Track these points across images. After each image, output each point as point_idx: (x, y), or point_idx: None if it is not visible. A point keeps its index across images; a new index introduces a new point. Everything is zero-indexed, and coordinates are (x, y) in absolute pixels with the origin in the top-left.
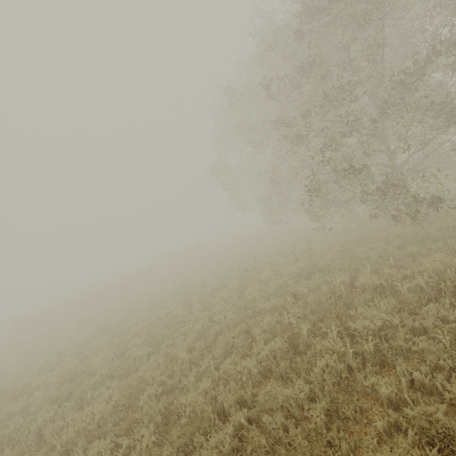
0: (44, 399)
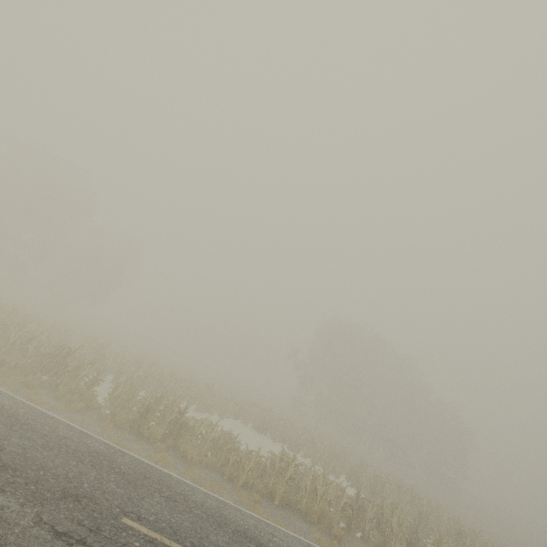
0: None
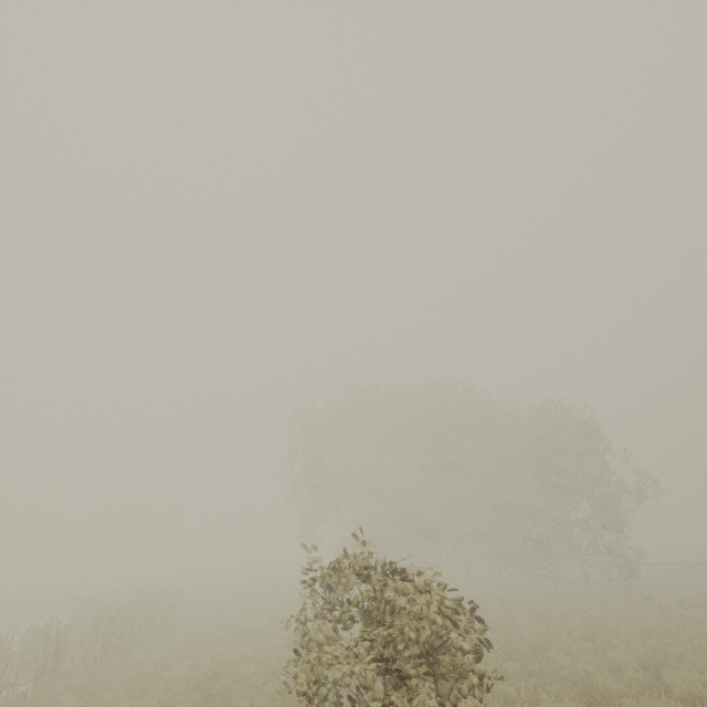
0: (703, 664)
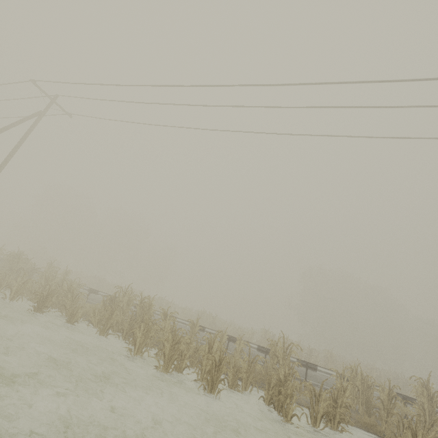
0: None
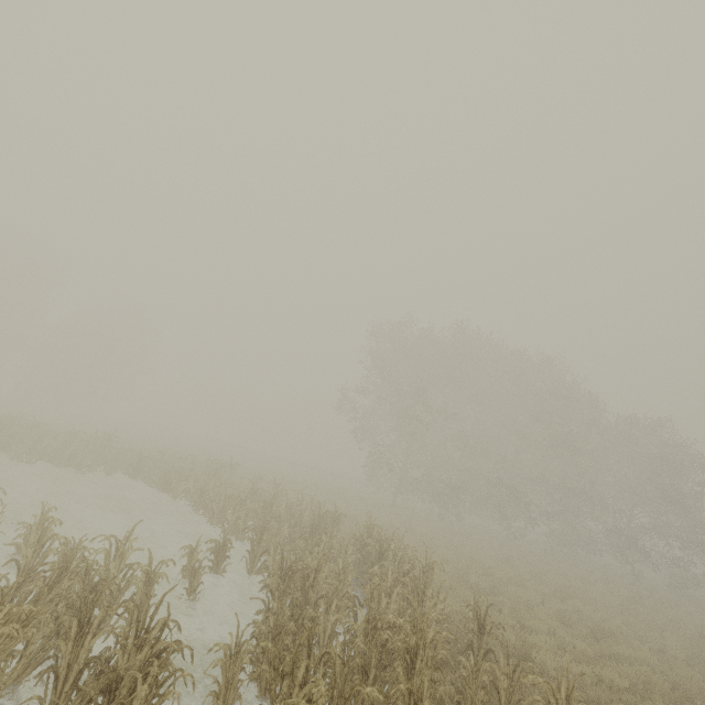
0: None
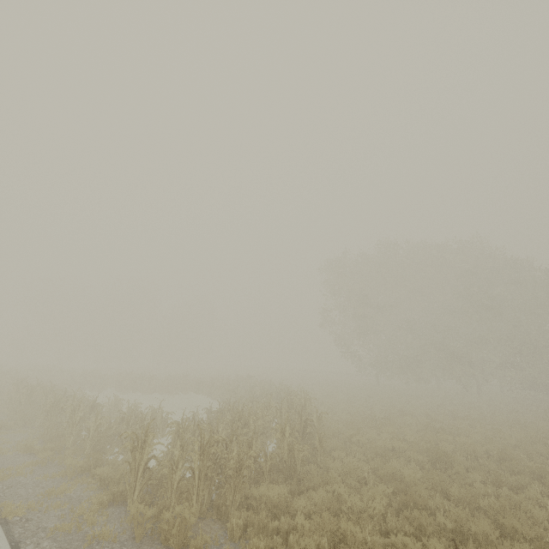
0: None
